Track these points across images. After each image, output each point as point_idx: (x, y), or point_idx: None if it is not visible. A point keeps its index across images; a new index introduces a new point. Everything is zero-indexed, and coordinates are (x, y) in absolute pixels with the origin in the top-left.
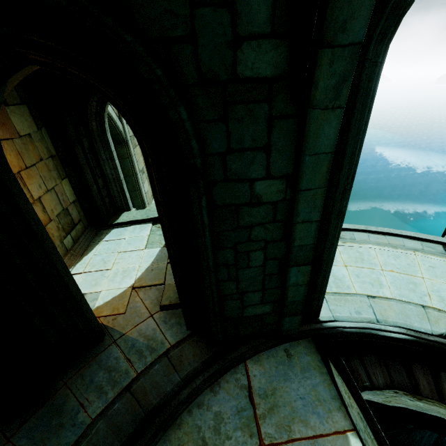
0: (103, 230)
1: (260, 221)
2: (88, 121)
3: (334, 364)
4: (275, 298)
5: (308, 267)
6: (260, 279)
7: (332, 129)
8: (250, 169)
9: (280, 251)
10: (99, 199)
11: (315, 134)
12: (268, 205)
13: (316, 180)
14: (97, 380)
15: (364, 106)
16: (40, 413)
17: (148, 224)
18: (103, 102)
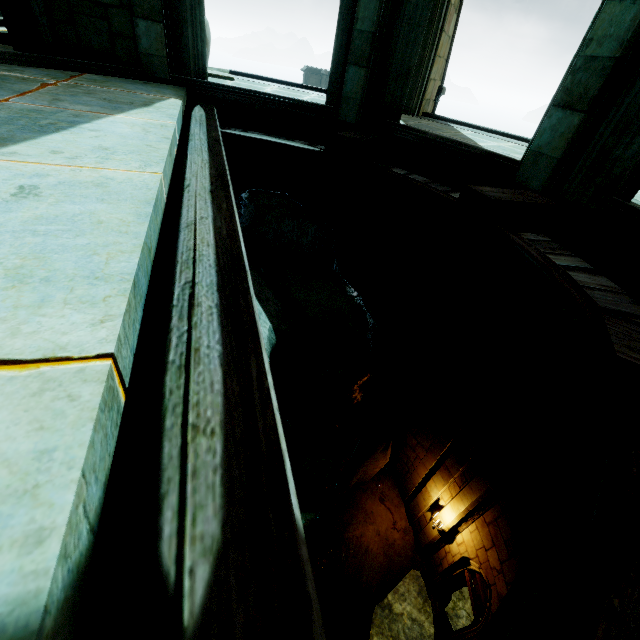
0: None
1: None
2: None
3: (203, 106)
4: None
5: None
6: None
7: None
8: None
9: None
10: None
11: None
12: None
13: None
14: None
15: None
16: None
17: None
18: None
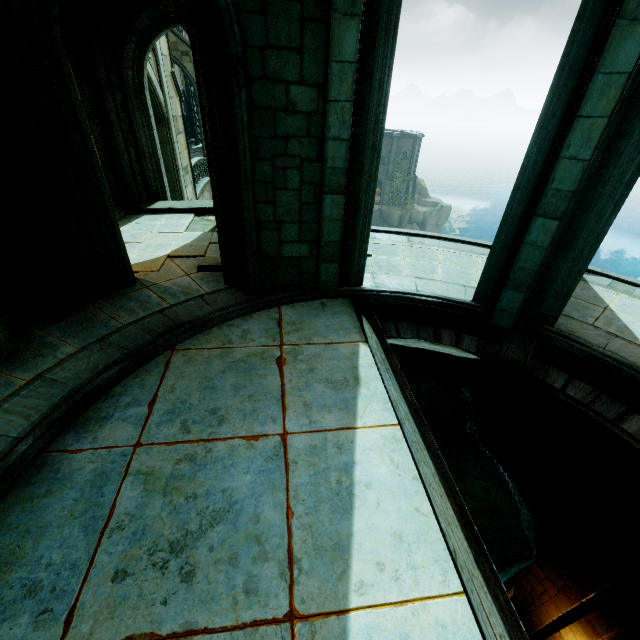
0: (132, 215)
1: (296, 134)
2: (123, 68)
3: (367, 317)
4: (312, 237)
5: (341, 197)
6: (297, 208)
7: (353, 38)
8: (286, 70)
9: (315, 174)
10: (130, 173)
11: (339, 40)
12: (303, 116)
13: (344, 92)
14: (128, 306)
15: (387, 29)
16: (70, 320)
17: (189, 214)
18: (143, 46)
